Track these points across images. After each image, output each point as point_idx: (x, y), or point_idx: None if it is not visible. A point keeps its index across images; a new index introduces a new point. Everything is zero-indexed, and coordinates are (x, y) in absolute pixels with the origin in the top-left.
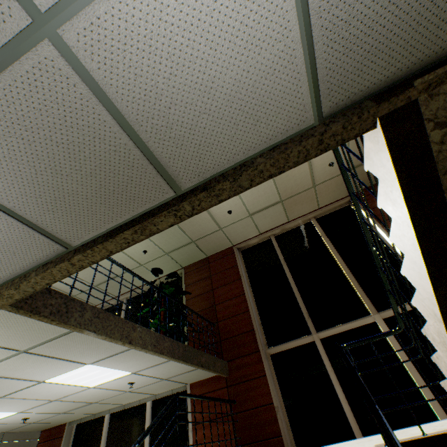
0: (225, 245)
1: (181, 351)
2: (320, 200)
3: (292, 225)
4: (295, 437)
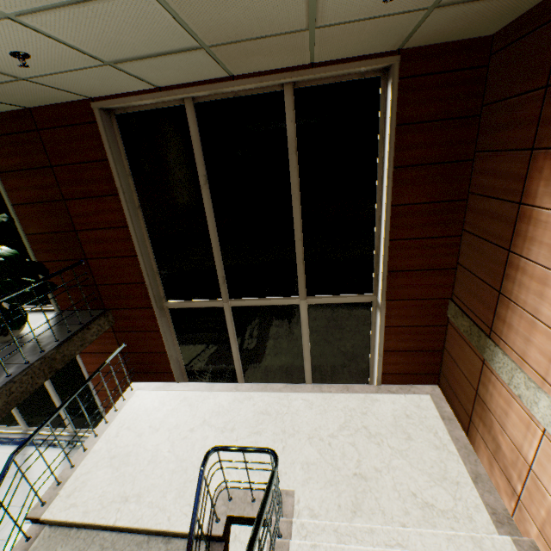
0: (65, 98)
1: (3, 404)
2: (321, 53)
3: (240, 88)
4: (187, 369)
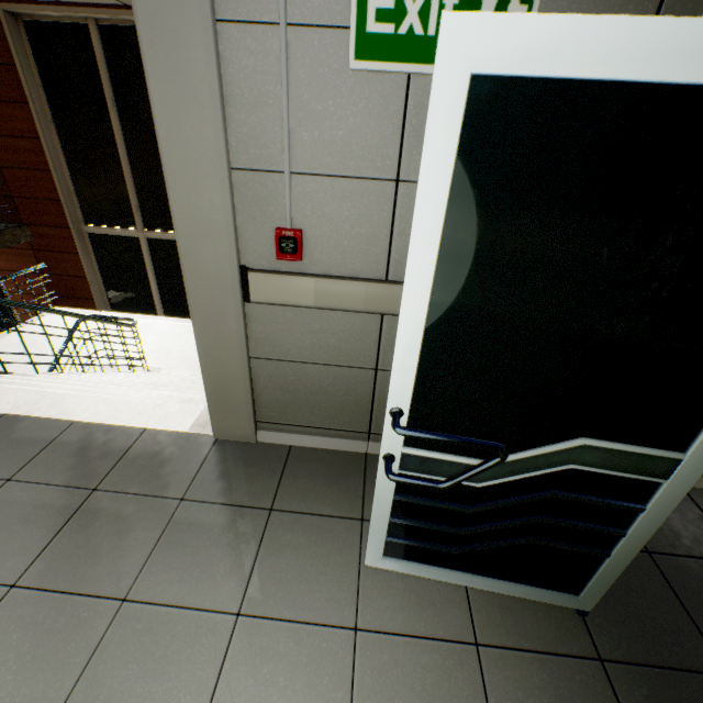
0: None
1: None
2: None
3: None
4: (111, 301)
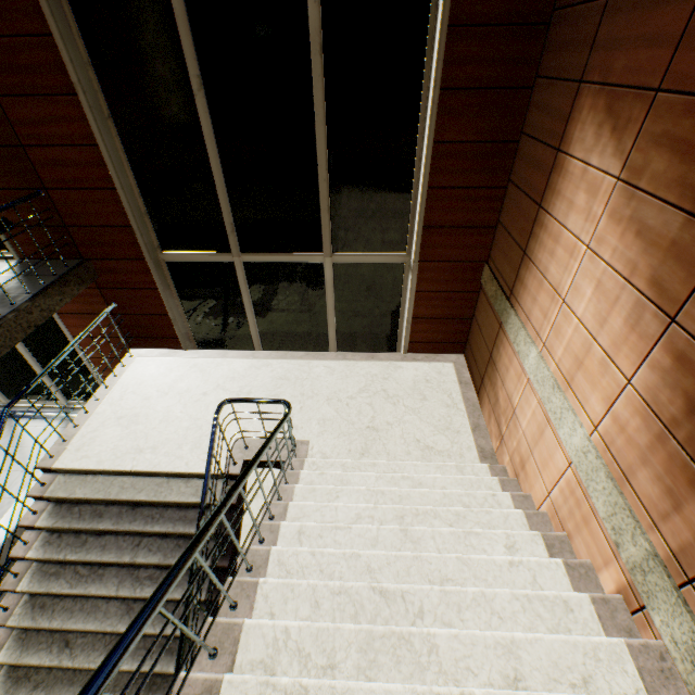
0: None
1: None
2: None
3: None
4: (196, 336)
